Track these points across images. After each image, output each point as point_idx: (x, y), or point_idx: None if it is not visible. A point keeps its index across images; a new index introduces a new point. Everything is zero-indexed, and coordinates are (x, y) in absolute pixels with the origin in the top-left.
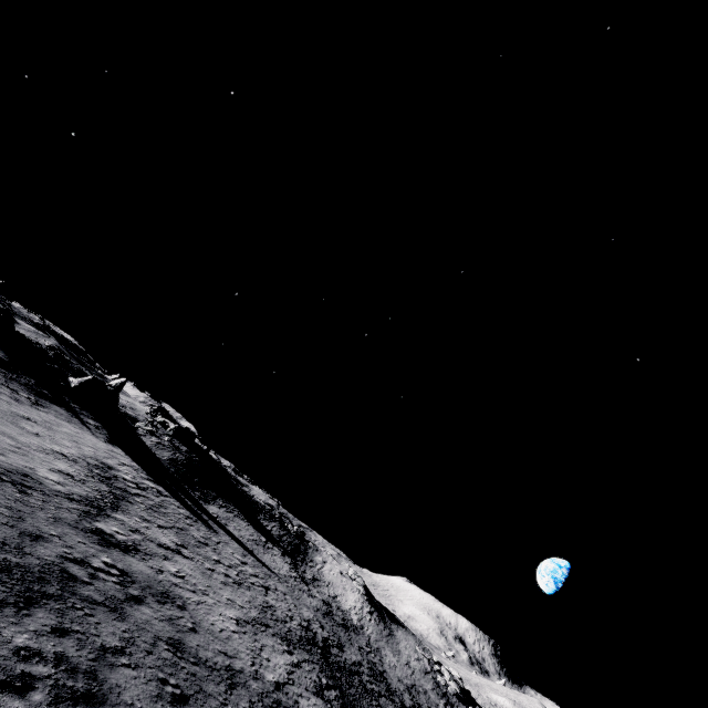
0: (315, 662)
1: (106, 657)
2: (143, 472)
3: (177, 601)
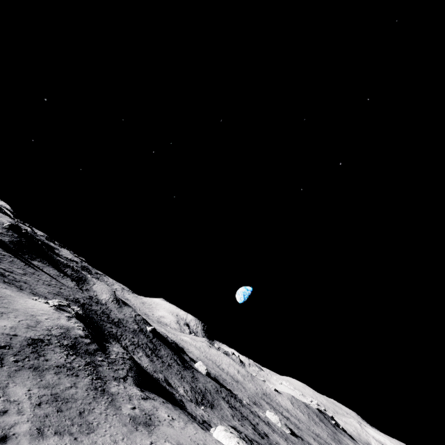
0: (77, 305)
1: (19, 286)
2: (0, 248)
3: (29, 284)
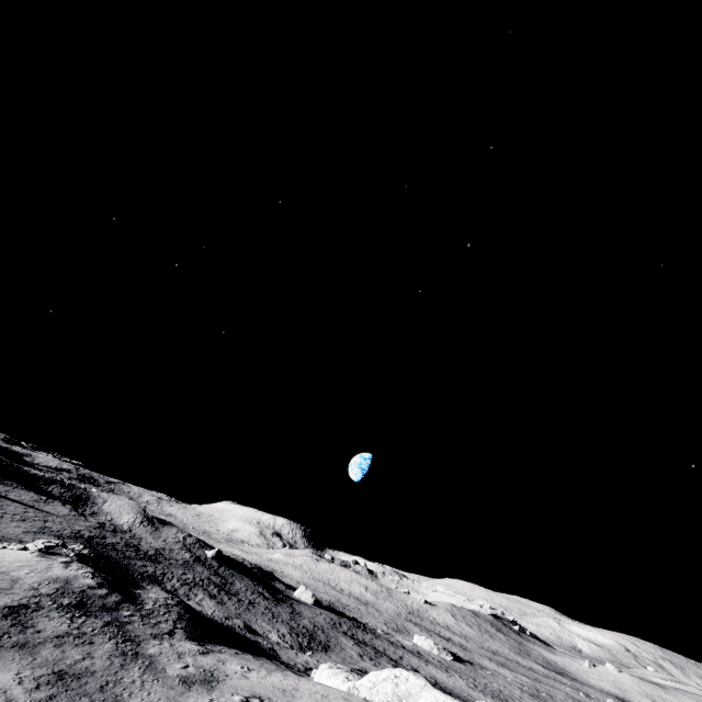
0: (79, 542)
1: None
2: None
3: None
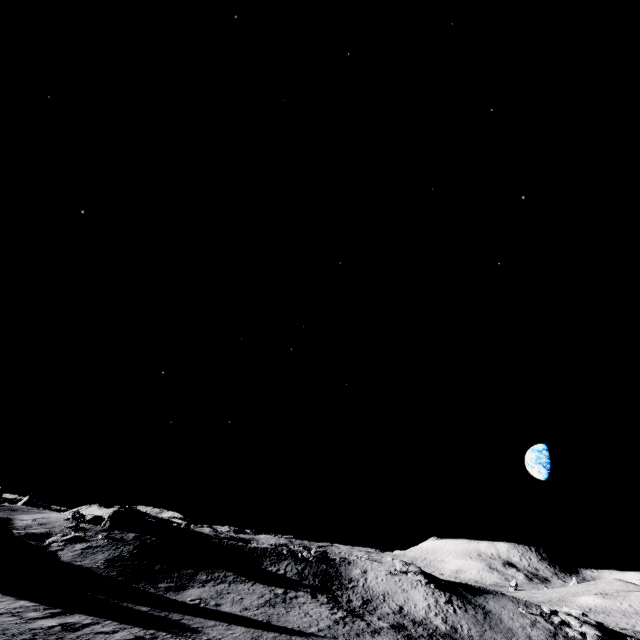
0: None
1: None
2: (36, 609)
3: None
